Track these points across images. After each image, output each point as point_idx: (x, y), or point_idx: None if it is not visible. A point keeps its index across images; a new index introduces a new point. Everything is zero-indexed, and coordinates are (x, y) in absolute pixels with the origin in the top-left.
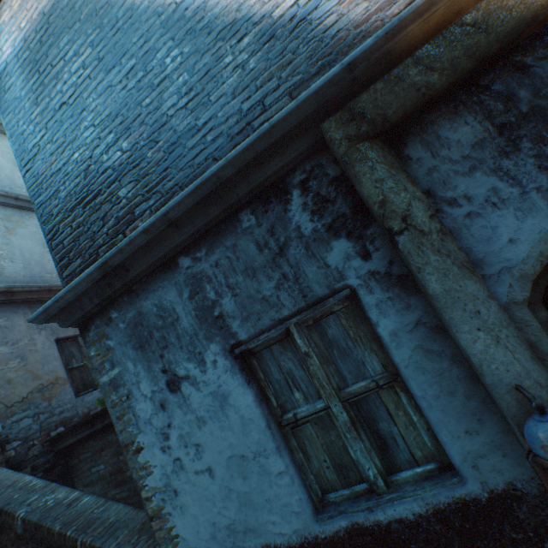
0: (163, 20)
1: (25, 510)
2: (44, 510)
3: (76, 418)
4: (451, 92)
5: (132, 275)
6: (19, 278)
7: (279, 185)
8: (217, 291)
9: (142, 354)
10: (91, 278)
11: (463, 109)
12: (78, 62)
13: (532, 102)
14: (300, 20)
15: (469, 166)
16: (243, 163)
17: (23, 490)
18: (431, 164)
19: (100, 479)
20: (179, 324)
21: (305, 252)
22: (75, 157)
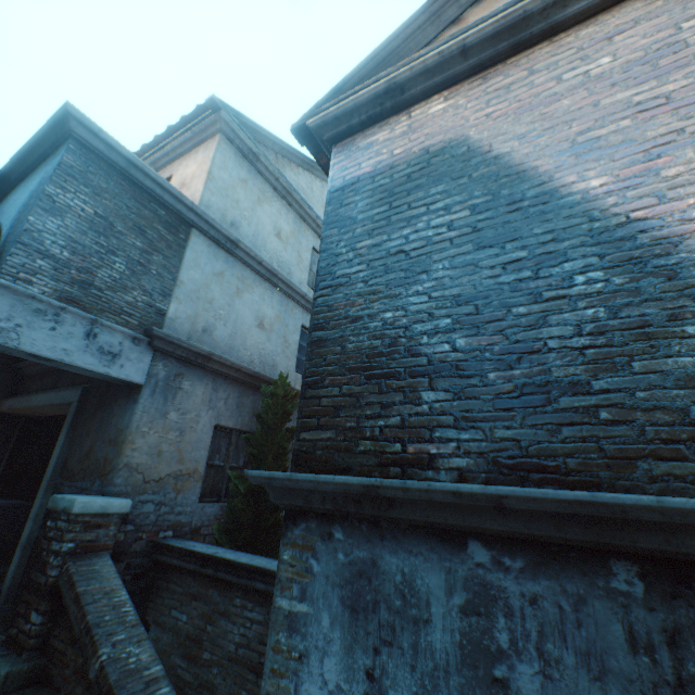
0: (595, 228)
1: (108, 652)
2: (124, 670)
3: (187, 527)
4: None
5: (394, 513)
6: (221, 344)
7: None
8: (514, 639)
9: (349, 619)
10: (344, 486)
11: None
12: (443, 218)
13: None
14: None
15: None
16: (685, 520)
17: (115, 612)
18: None
19: (174, 629)
20: (426, 630)
21: None
22: (386, 315)
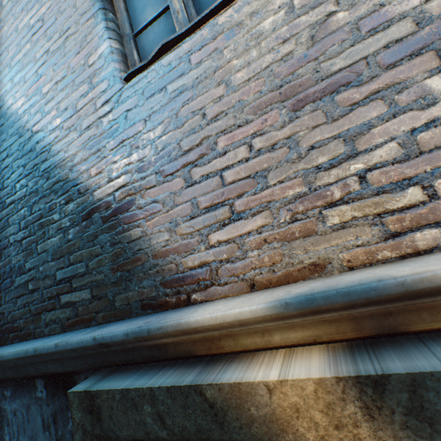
0: (22, 143)
1: None
2: None
3: None
4: None
5: None
6: None
7: (67, 376)
8: (11, 438)
9: None
10: None
11: None
12: None
13: None
14: (114, 214)
15: None
16: (21, 362)
17: None
18: None
19: None
20: None
21: None
22: None
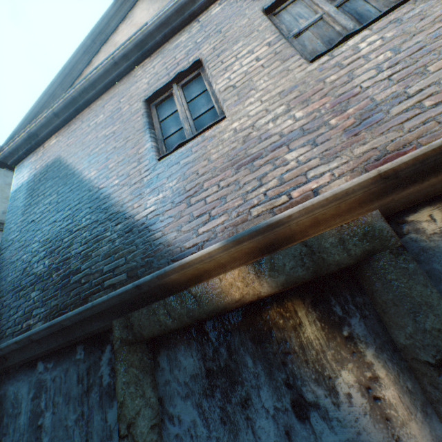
0: (91, 195)
1: None
2: None
3: None
4: (190, 326)
5: (9, 363)
6: None
7: (103, 335)
8: (47, 402)
9: None
10: None
11: (193, 343)
12: (49, 199)
13: (227, 360)
14: (146, 226)
15: (186, 392)
16: (77, 320)
17: None
18: (168, 377)
19: None
20: (19, 418)
21: (99, 399)
22: (24, 257)
